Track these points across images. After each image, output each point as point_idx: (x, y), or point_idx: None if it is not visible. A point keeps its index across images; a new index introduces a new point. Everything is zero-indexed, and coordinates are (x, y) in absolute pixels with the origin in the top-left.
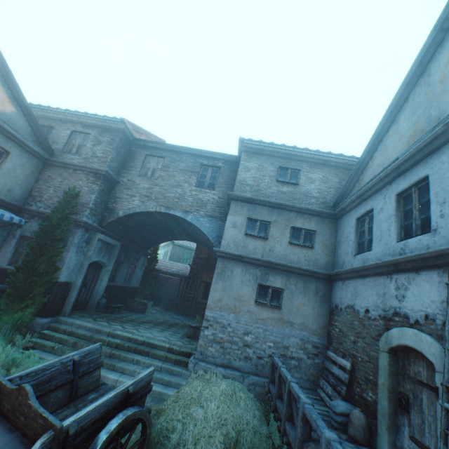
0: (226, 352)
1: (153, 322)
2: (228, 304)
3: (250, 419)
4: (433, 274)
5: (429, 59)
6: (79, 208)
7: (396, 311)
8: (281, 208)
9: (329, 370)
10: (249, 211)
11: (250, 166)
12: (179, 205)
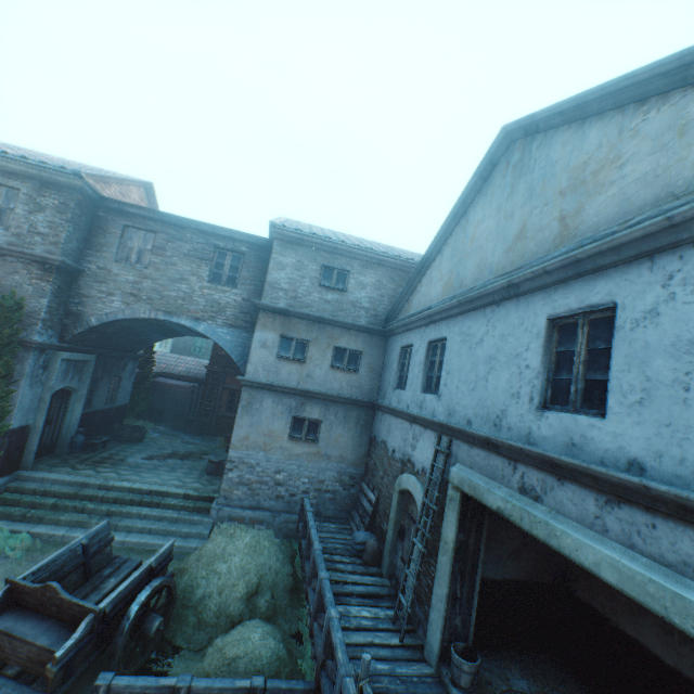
0: (255, 493)
1: (158, 457)
2: (257, 442)
3: (274, 563)
4: (432, 435)
5: (471, 202)
6: (24, 320)
7: (409, 458)
8: (324, 323)
9: (360, 501)
10: (283, 326)
11: (286, 262)
12: (185, 309)
